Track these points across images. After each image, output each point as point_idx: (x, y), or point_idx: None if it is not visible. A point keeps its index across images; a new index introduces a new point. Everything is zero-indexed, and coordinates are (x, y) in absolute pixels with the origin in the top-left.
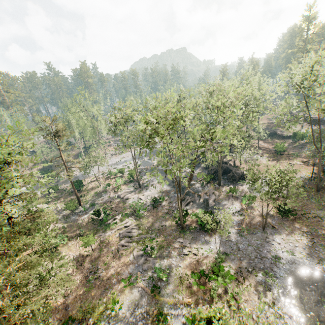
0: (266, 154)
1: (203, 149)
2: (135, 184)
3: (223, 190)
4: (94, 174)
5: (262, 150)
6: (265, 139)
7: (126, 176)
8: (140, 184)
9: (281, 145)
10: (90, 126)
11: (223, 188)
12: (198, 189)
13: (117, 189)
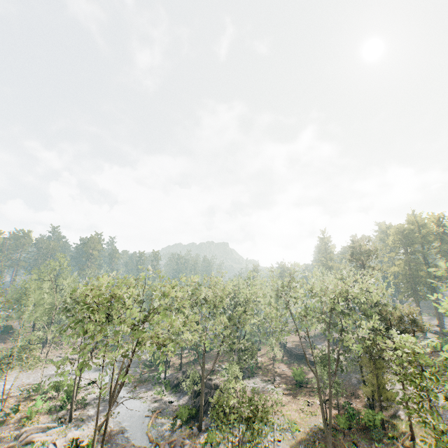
0: (284, 384)
1: (206, 367)
2: (66, 414)
3: (201, 439)
4: (5, 384)
5: (282, 377)
6: (291, 363)
7: (61, 397)
8: (75, 415)
9: (298, 371)
10: (47, 302)
11: (202, 435)
12: (164, 433)
13: (25, 420)
